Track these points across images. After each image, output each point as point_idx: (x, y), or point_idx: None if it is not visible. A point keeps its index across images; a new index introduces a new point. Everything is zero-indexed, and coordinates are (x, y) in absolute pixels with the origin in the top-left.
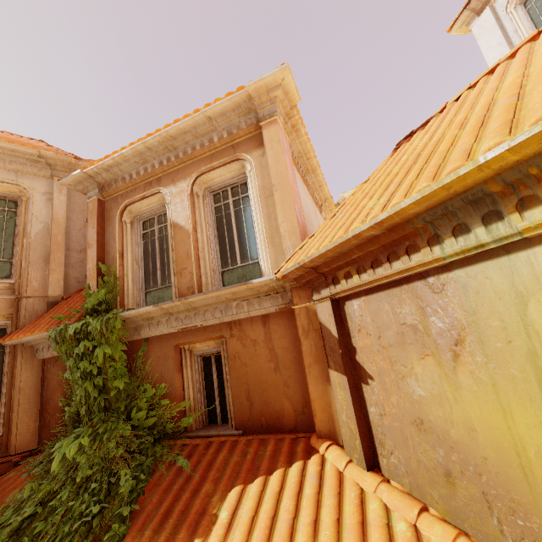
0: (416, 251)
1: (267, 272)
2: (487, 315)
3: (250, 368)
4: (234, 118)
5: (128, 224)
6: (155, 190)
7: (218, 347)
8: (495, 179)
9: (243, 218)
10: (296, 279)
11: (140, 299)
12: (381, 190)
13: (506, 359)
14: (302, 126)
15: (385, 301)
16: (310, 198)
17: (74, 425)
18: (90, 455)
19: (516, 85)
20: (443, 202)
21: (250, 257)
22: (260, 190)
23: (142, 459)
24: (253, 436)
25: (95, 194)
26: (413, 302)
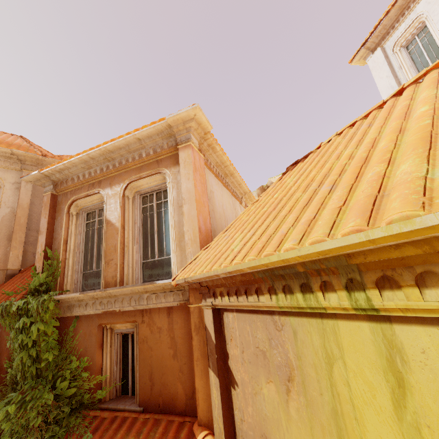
0: (262, 294)
1: (174, 270)
2: (308, 364)
3: (154, 352)
4: (158, 139)
5: (74, 216)
6: (96, 191)
7: (133, 328)
8: (302, 265)
9: (163, 219)
10: (189, 286)
11: (77, 279)
12: (246, 230)
13: (319, 409)
14: (217, 145)
15: (247, 323)
16: (229, 195)
17: (13, 386)
18: (13, 423)
19: (340, 167)
20: (271, 268)
21: (165, 252)
22: (174, 200)
23: (56, 430)
24: (150, 415)
25: (50, 189)
26: (264, 332)
